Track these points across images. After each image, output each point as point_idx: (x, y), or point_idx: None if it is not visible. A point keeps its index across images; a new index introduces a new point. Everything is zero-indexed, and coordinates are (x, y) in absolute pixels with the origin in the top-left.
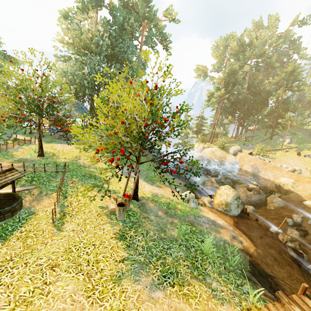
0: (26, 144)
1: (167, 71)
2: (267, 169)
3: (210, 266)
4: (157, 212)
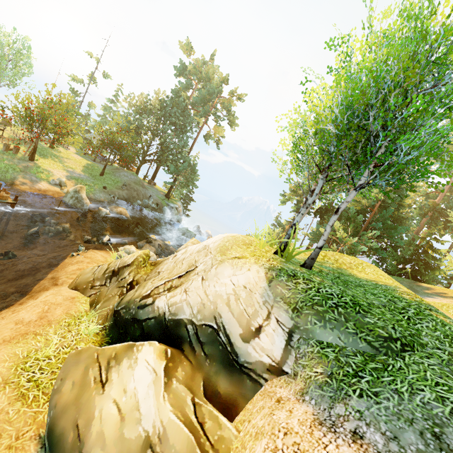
0: (59, 146)
1: (46, 90)
2: None
3: None
4: (24, 164)
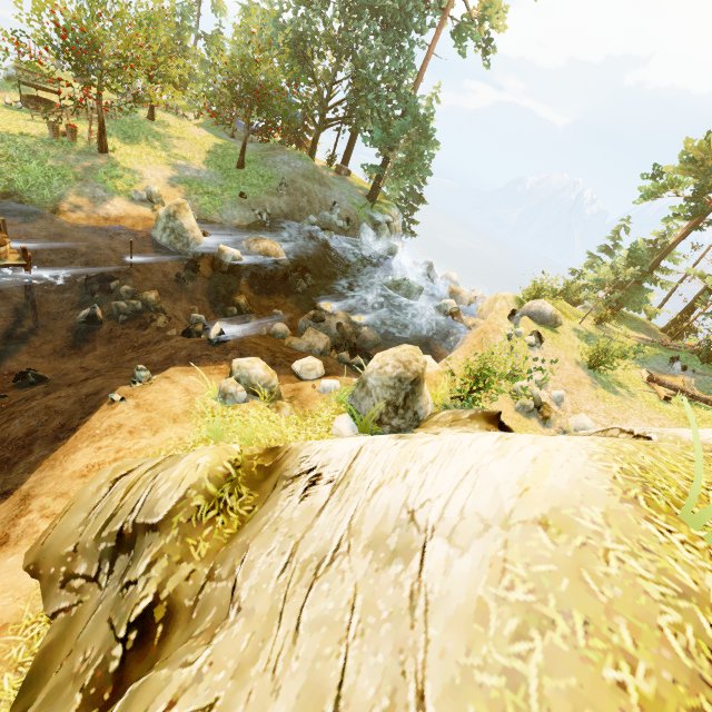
0: (168, 113)
1: None
2: (463, 347)
3: (8, 168)
4: (87, 162)
